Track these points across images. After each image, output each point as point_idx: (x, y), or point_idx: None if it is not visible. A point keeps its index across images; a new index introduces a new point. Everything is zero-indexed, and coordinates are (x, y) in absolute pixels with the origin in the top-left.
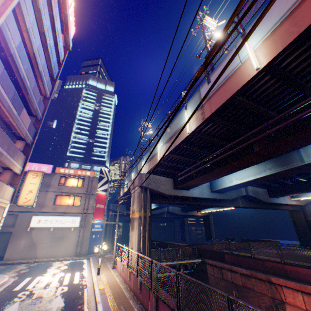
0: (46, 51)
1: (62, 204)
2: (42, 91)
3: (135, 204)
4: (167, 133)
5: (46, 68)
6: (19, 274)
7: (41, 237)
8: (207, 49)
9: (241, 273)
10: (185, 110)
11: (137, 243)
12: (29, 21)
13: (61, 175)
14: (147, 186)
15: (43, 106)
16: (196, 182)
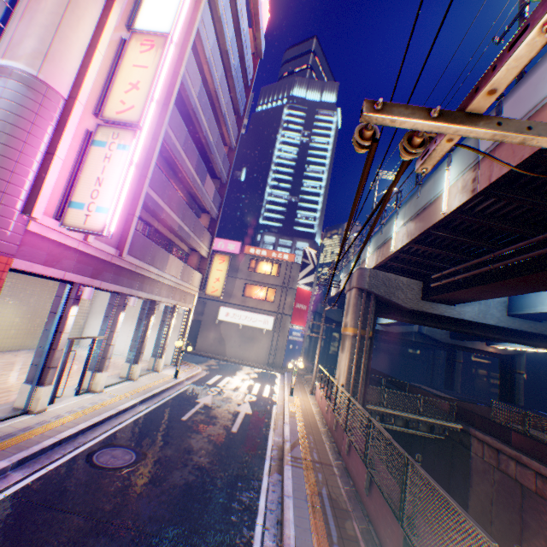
0: (230, 78)
1: (252, 297)
2: (226, 141)
3: (348, 315)
4: (411, 206)
5: (230, 106)
6: (210, 369)
7: (229, 333)
8: (520, 23)
9: (537, 473)
10: (447, 166)
11: (346, 371)
12: (208, 48)
13: (250, 257)
14: (371, 291)
15: (228, 163)
16: (466, 296)
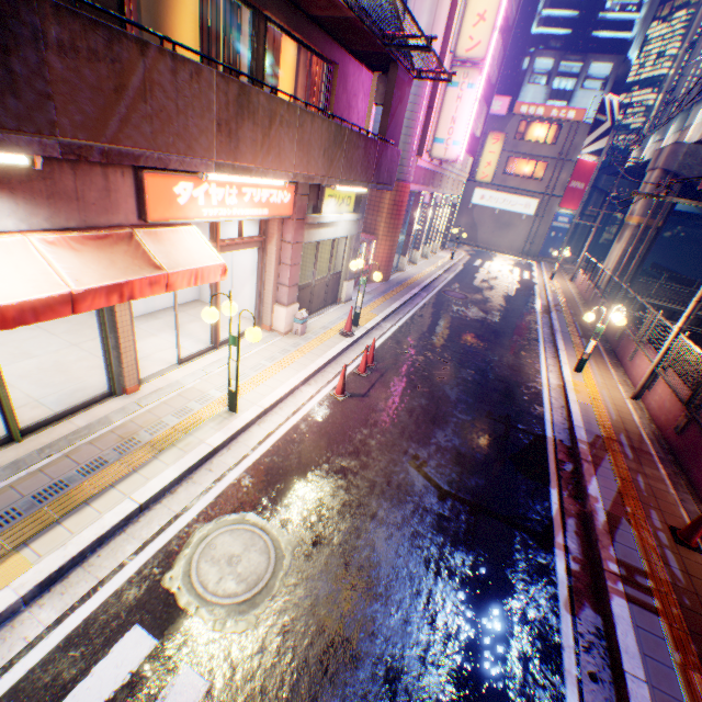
0: None
1: (514, 175)
2: None
3: (638, 203)
4: None
5: None
6: (468, 255)
7: (481, 220)
8: None
9: None
10: None
11: (615, 262)
12: None
13: (519, 120)
14: (679, 174)
15: None
16: None
